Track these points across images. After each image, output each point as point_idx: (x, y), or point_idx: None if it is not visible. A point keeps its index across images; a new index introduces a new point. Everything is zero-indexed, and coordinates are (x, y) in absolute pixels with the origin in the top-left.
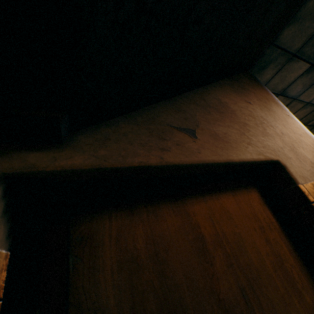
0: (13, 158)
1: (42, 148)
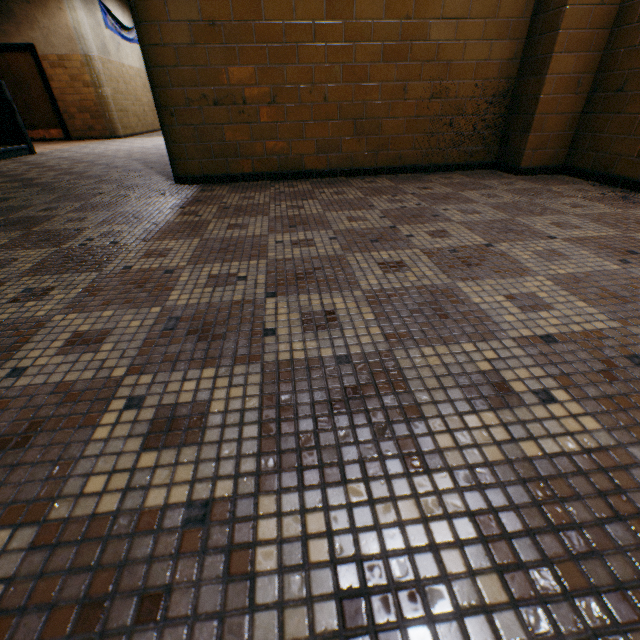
0: None
1: None
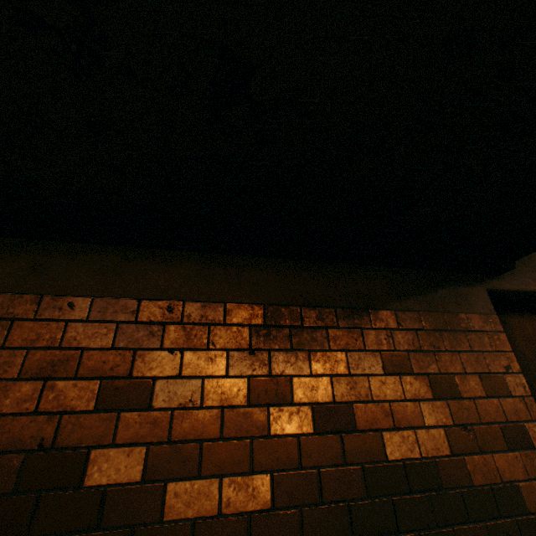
0: (486, 282)
1: (492, 278)
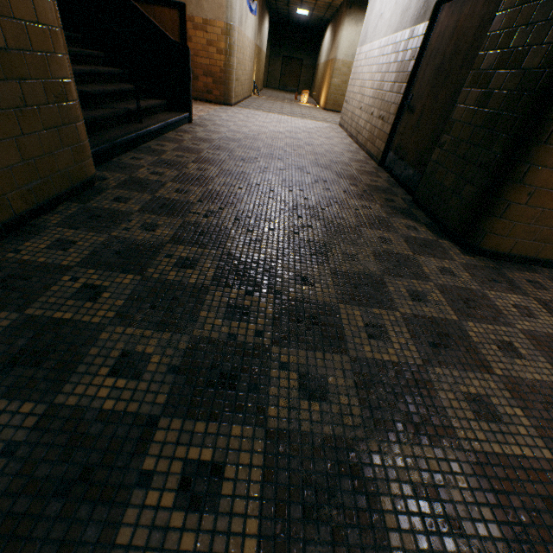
0: None
1: None
